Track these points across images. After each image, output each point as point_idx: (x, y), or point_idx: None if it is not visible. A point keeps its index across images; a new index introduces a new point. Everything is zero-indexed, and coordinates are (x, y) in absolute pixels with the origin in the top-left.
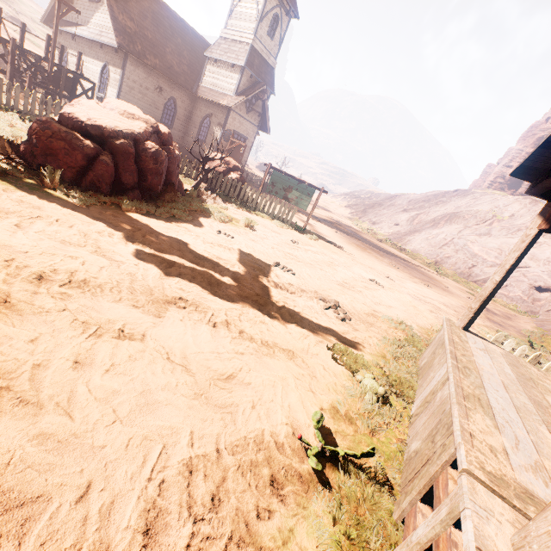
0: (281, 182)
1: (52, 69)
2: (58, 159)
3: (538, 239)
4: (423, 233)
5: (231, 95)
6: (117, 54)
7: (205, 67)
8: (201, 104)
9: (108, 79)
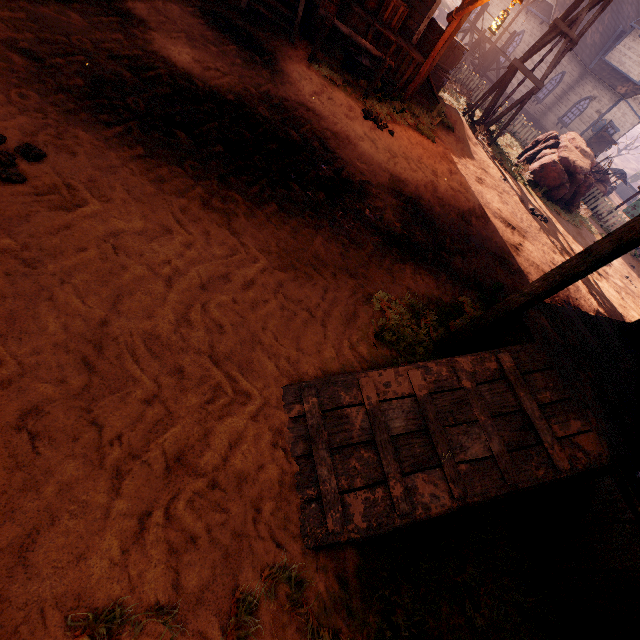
0: None
1: (490, 50)
2: (546, 181)
3: None
4: None
5: (634, 83)
6: (540, 26)
7: (621, 39)
8: (588, 82)
9: (515, 49)
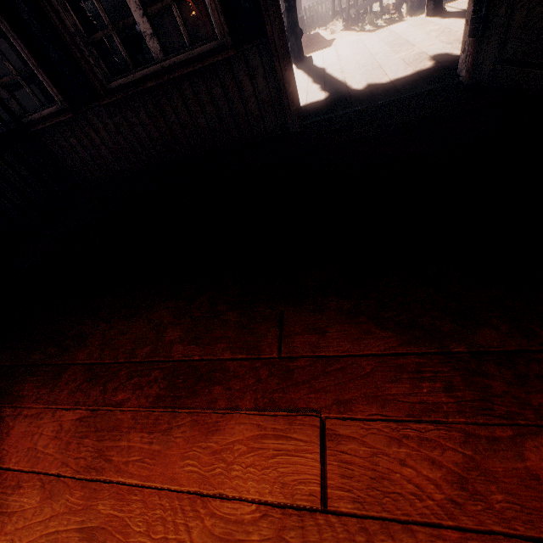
0: None
1: None
2: None
3: None
4: None
5: None
6: None
7: None
8: None
9: None
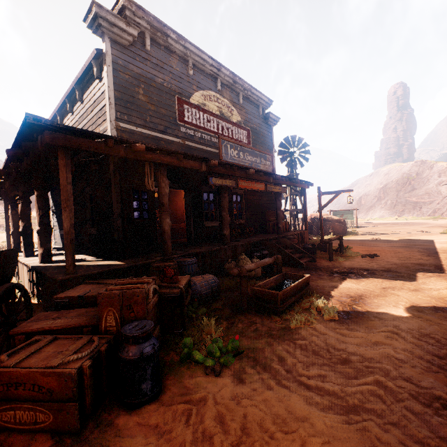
0: (338, 214)
1: None
2: (338, 230)
3: (442, 179)
4: (376, 206)
5: None
6: None
7: None
8: None
9: None
